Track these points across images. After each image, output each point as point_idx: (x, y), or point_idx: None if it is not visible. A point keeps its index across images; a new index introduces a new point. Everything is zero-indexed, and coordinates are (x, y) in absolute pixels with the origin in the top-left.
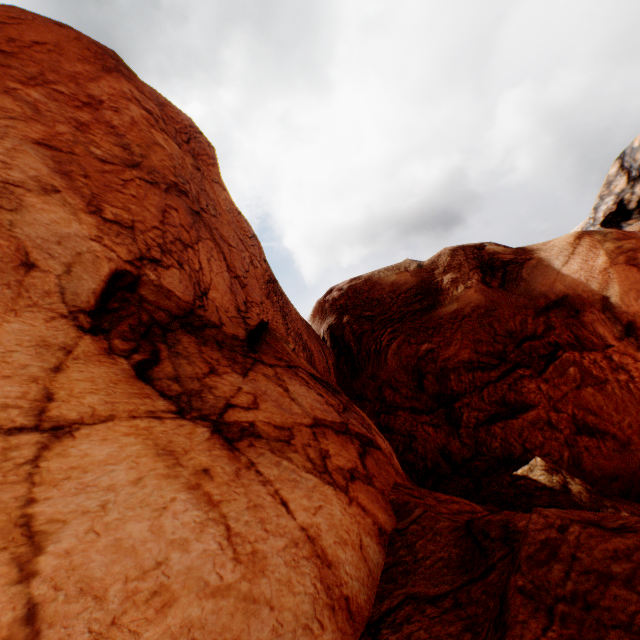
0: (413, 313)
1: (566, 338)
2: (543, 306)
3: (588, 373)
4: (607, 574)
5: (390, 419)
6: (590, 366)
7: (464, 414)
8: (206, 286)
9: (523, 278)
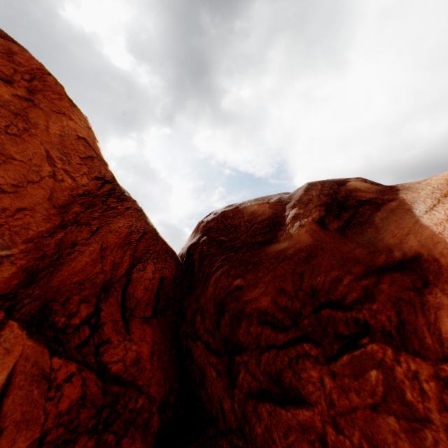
0: (252, 244)
1: (384, 320)
2: (381, 264)
3: (398, 392)
4: None
5: (193, 346)
6: (405, 381)
7: (241, 373)
8: None
9: (374, 223)
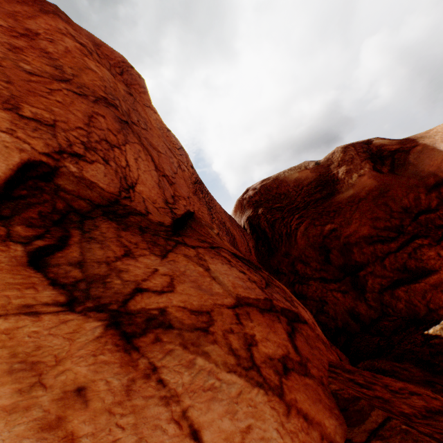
0: (315, 201)
1: None
2: (433, 184)
3: None
4: None
5: (303, 288)
6: None
7: (368, 281)
8: (133, 181)
9: (410, 162)
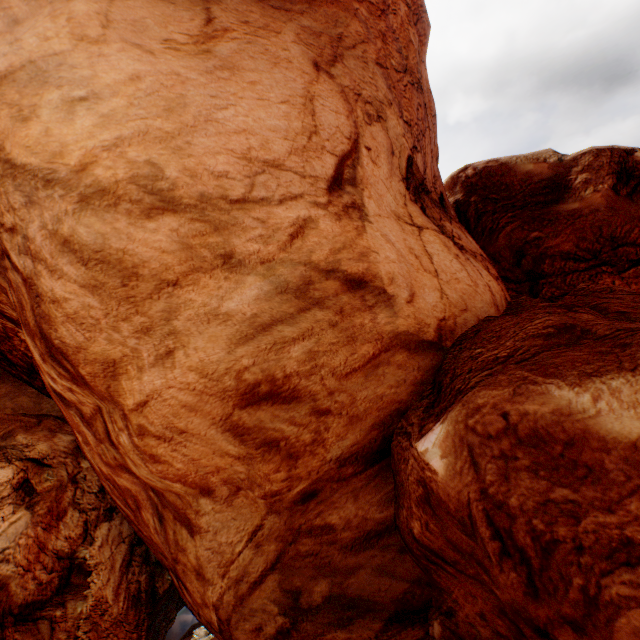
0: (535, 204)
1: None
2: None
3: None
4: (595, 291)
5: None
6: None
7: (544, 289)
8: (426, 165)
9: None
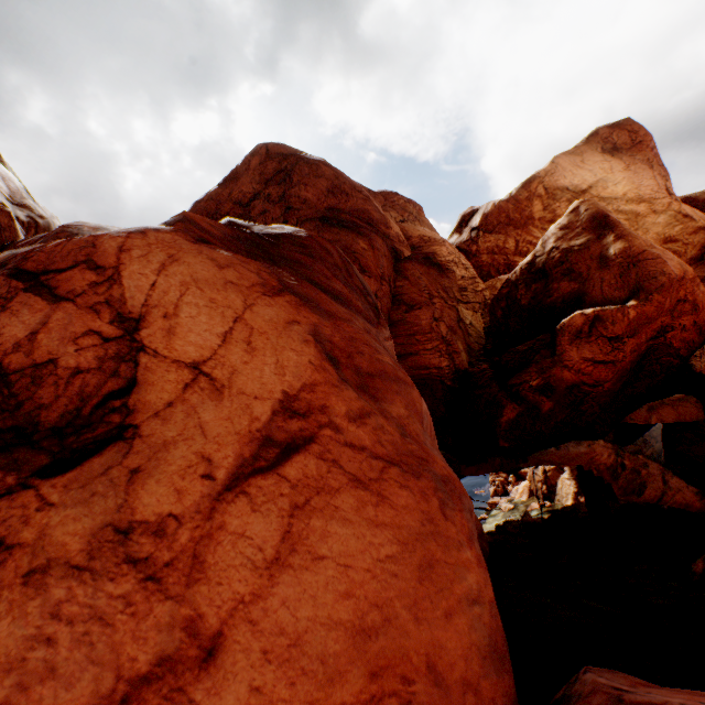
0: None
1: None
2: None
3: None
4: None
5: None
6: None
7: None
8: None
9: None
